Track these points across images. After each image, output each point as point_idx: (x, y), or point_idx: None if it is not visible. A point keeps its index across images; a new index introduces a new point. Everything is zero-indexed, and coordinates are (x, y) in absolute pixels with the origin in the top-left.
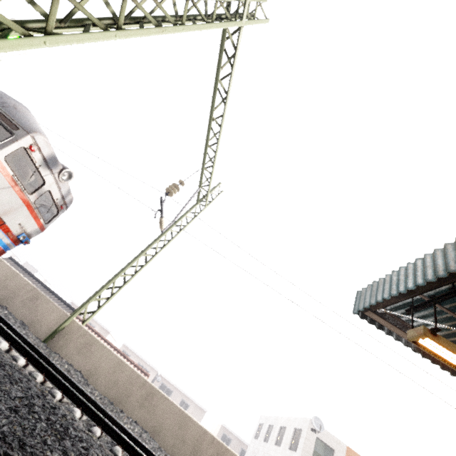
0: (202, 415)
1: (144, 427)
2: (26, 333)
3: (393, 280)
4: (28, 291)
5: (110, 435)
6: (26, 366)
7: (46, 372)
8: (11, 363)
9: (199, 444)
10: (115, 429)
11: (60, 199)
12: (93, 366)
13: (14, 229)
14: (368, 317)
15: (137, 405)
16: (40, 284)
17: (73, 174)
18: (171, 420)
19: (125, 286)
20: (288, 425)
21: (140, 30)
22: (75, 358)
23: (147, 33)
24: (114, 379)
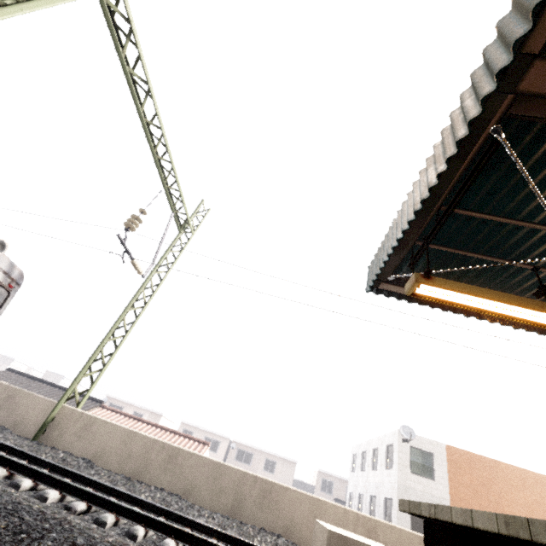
0: (293, 468)
1: (174, 491)
2: (4, 436)
3: (389, 237)
4: (2, 392)
5: (101, 506)
6: None
7: (11, 464)
8: None
9: (241, 489)
10: (104, 498)
11: (3, 276)
12: (99, 447)
13: None
14: (384, 291)
15: (160, 471)
16: (54, 387)
17: (6, 242)
18: (203, 475)
19: (117, 351)
20: (379, 445)
21: None
22: (76, 445)
23: None
24: (127, 453)
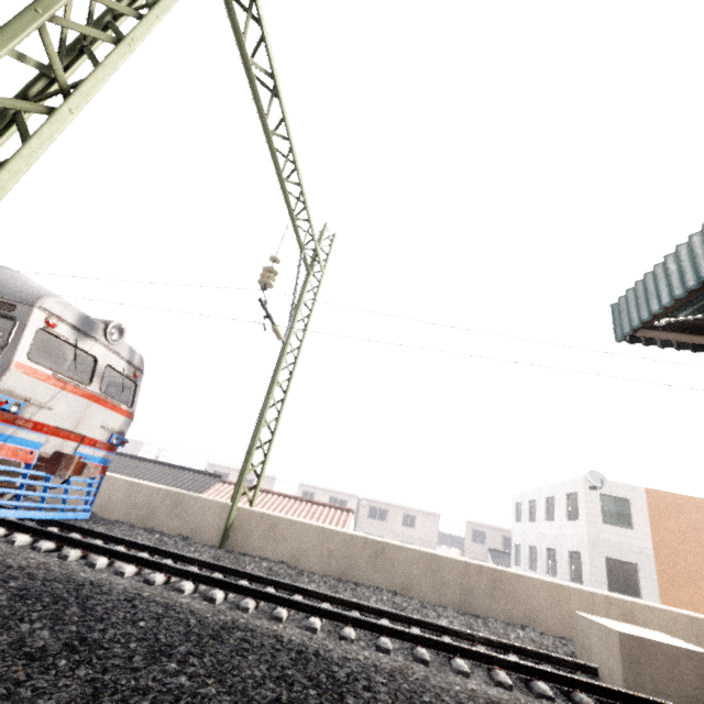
0: (437, 521)
1: (391, 588)
2: (194, 549)
3: (671, 271)
4: (164, 498)
5: (366, 628)
6: (226, 597)
7: (253, 593)
8: (220, 621)
9: (466, 580)
10: (368, 621)
11: (126, 367)
12: (293, 549)
13: (99, 435)
14: (641, 338)
15: (369, 568)
16: (162, 465)
17: (122, 325)
18: (418, 568)
19: (274, 436)
20: (555, 494)
21: (98, 72)
22: (267, 548)
23: (109, 69)
24: (326, 552)
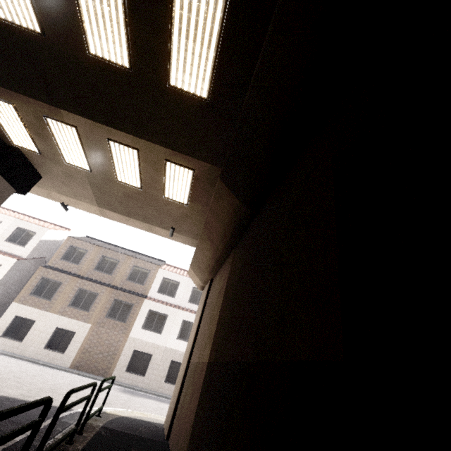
0: None
1: None
2: None
3: None
4: None
5: None
6: None
7: None
8: None
9: None
10: None
11: None
12: None
13: None
14: None
15: None
16: (127, 250)
17: None
18: None
19: None
20: None
21: None
22: None
23: None
24: None
